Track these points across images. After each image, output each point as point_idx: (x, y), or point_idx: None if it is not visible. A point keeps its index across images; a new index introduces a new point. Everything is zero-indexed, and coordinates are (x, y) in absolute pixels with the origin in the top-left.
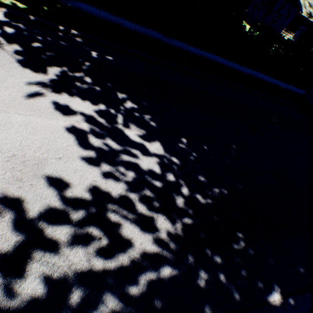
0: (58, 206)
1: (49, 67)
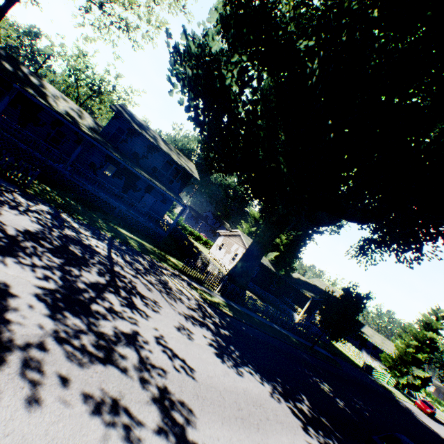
0: (412, 411)
1: None
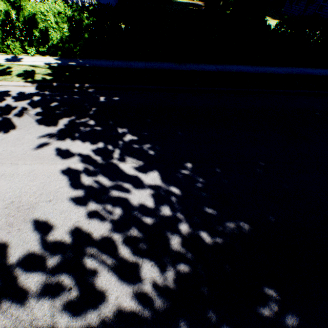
0: (37, 251)
1: (60, 119)
